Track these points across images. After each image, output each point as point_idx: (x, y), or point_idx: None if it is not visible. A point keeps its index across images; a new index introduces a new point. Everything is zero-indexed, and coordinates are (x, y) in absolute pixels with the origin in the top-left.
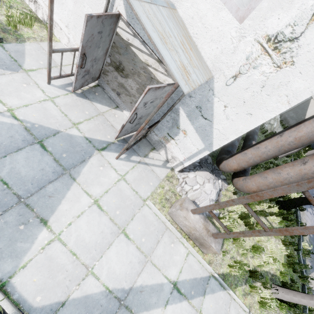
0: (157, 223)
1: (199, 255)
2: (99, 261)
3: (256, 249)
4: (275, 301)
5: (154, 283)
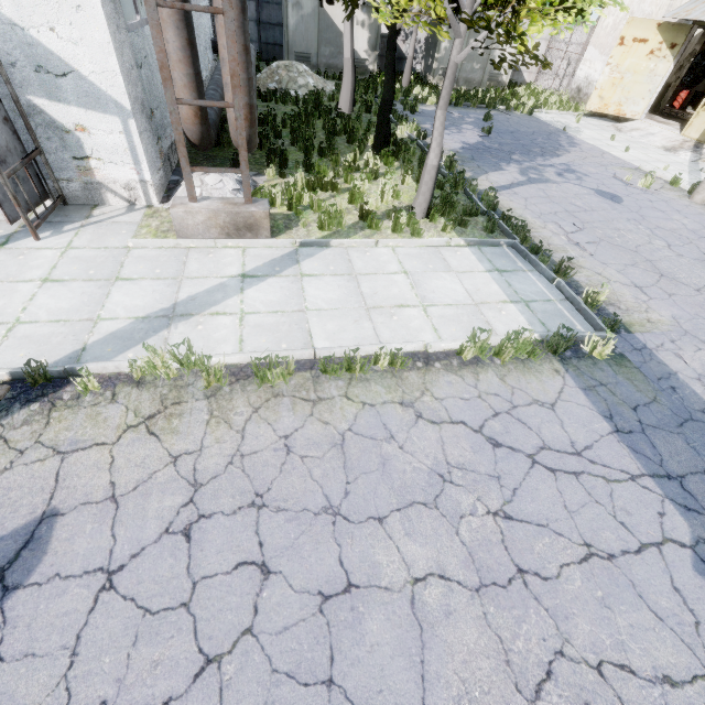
0: (169, 253)
1: (258, 239)
2: (104, 310)
3: (352, 196)
4: (425, 221)
5: (209, 288)
